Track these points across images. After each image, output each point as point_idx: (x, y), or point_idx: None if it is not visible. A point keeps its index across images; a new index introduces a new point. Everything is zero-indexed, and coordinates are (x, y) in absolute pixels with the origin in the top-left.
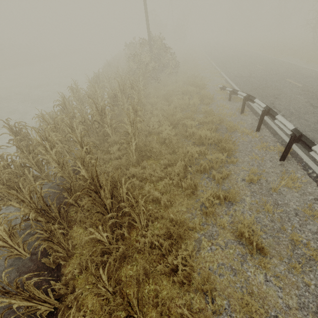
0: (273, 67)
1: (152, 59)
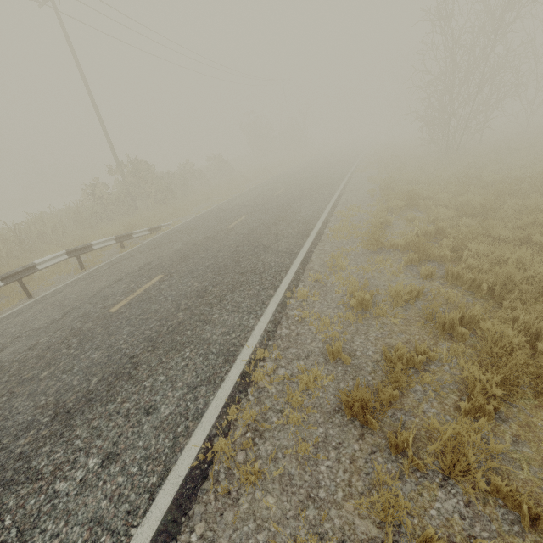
0: (291, 192)
1: (122, 189)
